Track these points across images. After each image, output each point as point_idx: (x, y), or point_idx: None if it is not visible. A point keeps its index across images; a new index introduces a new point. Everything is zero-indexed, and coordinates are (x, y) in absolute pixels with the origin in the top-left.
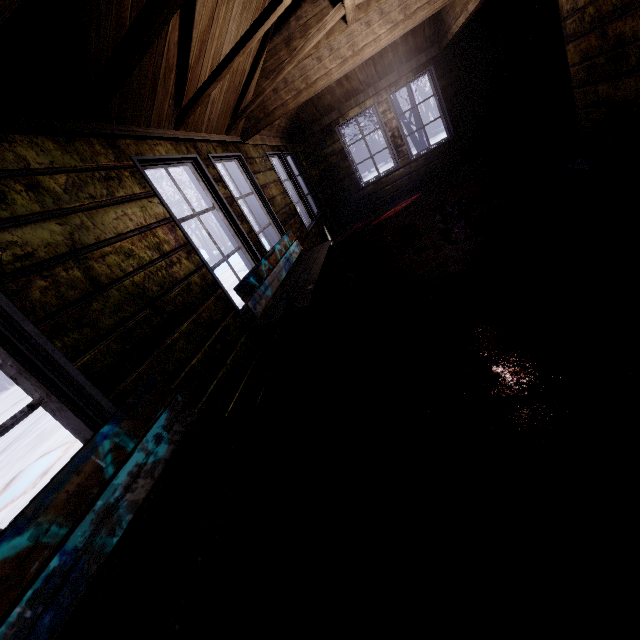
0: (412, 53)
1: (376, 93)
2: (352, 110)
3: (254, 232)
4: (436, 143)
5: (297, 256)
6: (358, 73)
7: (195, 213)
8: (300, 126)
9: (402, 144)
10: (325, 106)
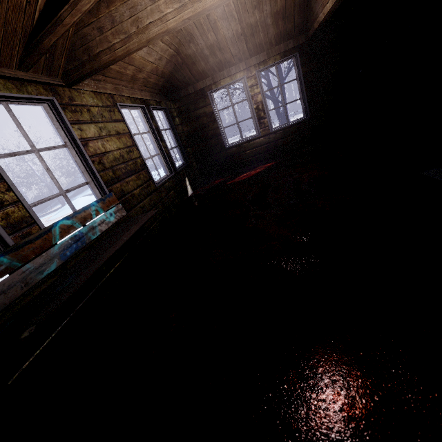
0: (281, 37)
1: (246, 68)
2: (224, 79)
3: (22, 203)
4: (294, 120)
5: (107, 227)
6: (231, 46)
7: None
8: (176, 86)
9: (264, 116)
10: (199, 71)
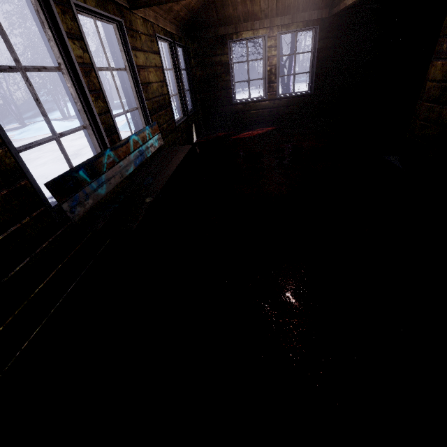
0: (309, 5)
1: (270, 27)
2: (246, 32)
3: (110, 114)
4: (299, 92)
5: (154, 150)
6: None
7: (19, 66)
8: (198, 24)
9: (275, 81)
10: (225, 16)
